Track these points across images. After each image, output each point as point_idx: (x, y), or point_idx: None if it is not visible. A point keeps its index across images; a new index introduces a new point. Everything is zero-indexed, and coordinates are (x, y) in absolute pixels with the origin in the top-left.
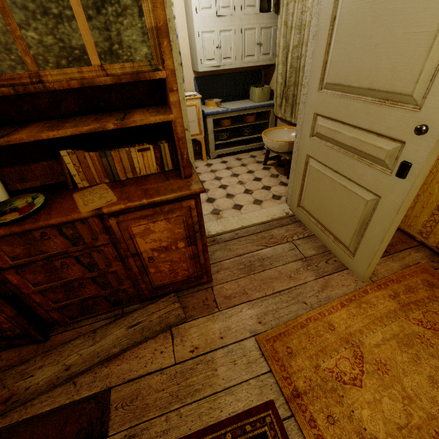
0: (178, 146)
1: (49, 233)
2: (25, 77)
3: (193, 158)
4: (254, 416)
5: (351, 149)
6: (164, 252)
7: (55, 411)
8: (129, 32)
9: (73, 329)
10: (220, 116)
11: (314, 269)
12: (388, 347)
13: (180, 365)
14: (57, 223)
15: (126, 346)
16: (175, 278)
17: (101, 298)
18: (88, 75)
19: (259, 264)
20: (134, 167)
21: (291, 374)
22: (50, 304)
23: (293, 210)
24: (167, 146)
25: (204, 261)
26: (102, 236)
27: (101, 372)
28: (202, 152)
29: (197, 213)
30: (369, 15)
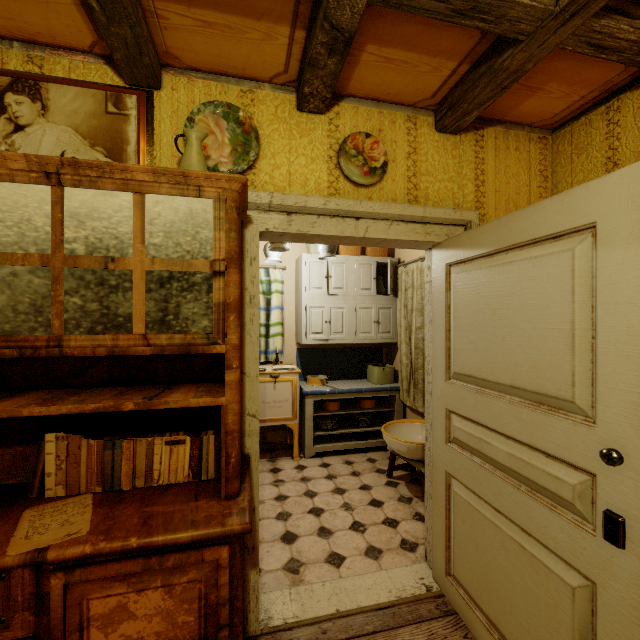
0: (224, 443)
1: None
2: (41, 340)
3: (257, 461)
4: None
5: (512, 472)
6: None
7: None
8: (191, 305)
9: None
10: (324, 397)
11: None
12: None
13: None
14: None
15: None
16: None
17: None
18: (124, 343)
19: None
20: (152, 469)
21: None
22: None
23: (440, 582)
24: (214, 439)
25: None
26: (23, 615)
27: None
28: (293, 445)
29: (230, 578)
30: (486, 307)
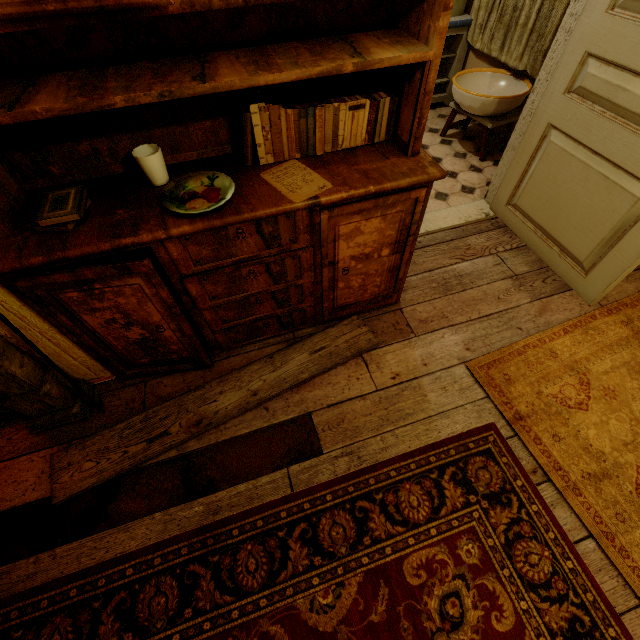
0: (419, 104)
1: (245, 230)
2: None
3: None
4: (476, 435)
5: (638, 118)
6: (363, 261)
7: (254, 433)
8: None
9: (239, 355)
10: None
11: (528, 289)
12: (617, 374)
13: (383, 392)
14: (264, 217)
15: (316, 372)
16: (361, 297)
17: (273, 318)
18: None
19: (457, 282)
20: (337, 136)
21: (512, 400)
22: (219, 324)
23: (497, 211)
24: (388, 102)
25: (401, 276)
26: (303, 236)
27: (292, 398)
28: None
29: (420, 209)
30: None
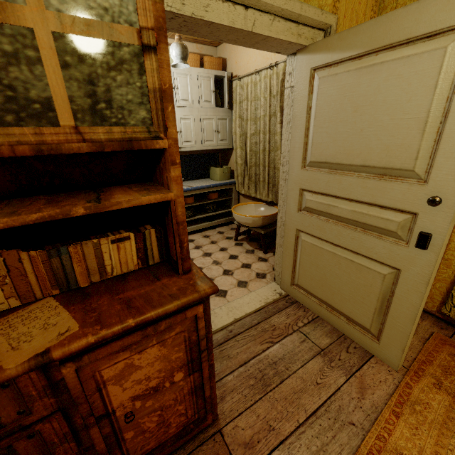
0: (176, 232)
1: None
2: None
3: None
4: None
5: (352, 221)
6: (153, 395)
7: None
8: (123, 90)
9: None
10: (184, 194)
11: (339, 364)
12: None
13: None
14: None
15: None
16: (165, 435)
17: None
18: (52, 139)
19: (273, 372)
20: (104, 265)
21: None
22: None
23: (287, 290)
24: (154, 232)
25: (209, 391)
26: (42, 402)
27: None
28: None
29: (204, 323)
30: (349, 106)
